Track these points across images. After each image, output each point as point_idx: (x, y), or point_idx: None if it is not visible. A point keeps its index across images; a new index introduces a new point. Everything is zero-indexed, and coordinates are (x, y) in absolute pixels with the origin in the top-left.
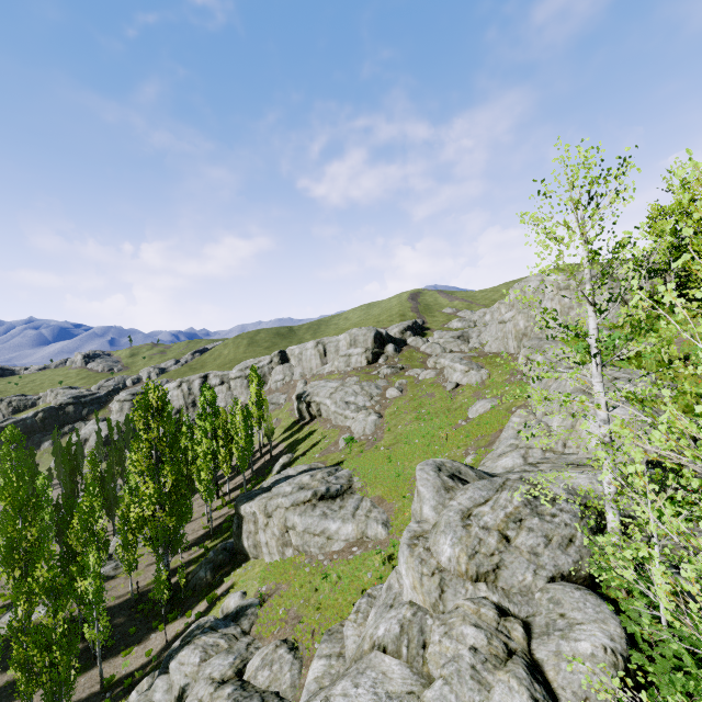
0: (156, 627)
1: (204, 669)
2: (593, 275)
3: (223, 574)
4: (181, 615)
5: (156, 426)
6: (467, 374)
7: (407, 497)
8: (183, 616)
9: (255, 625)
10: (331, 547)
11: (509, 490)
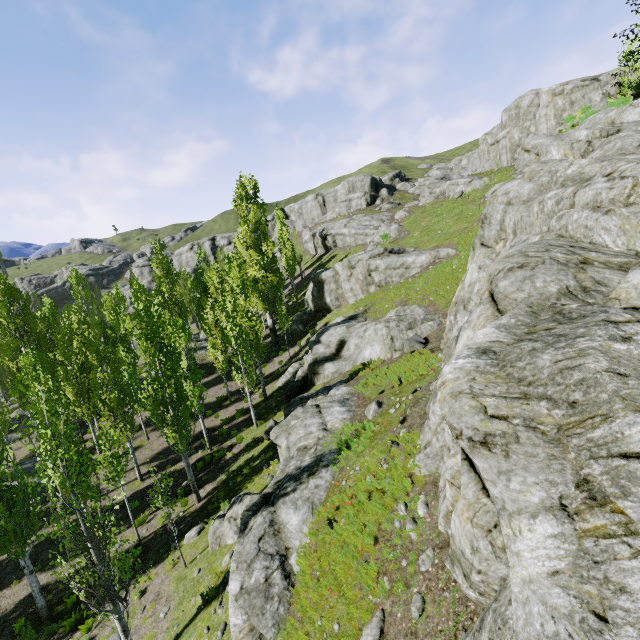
0: (274, 356)
1: (354, 327)
2: (584, 80)
3: (311, 325)
4: (291, 347)
5: (255, 208)
6: (471, 184)
7: (462, 234)
8: (293, 347)
9: (368, 319)
10: (410, 273)
11: None
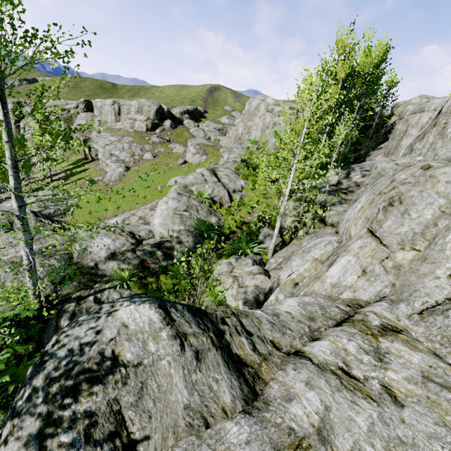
0: None
1: None
2: (291, 107)
3: None
4: None
5: None
6: (194, 156)
7: None
8: None
9: None
10: None
11: (35, 243)
